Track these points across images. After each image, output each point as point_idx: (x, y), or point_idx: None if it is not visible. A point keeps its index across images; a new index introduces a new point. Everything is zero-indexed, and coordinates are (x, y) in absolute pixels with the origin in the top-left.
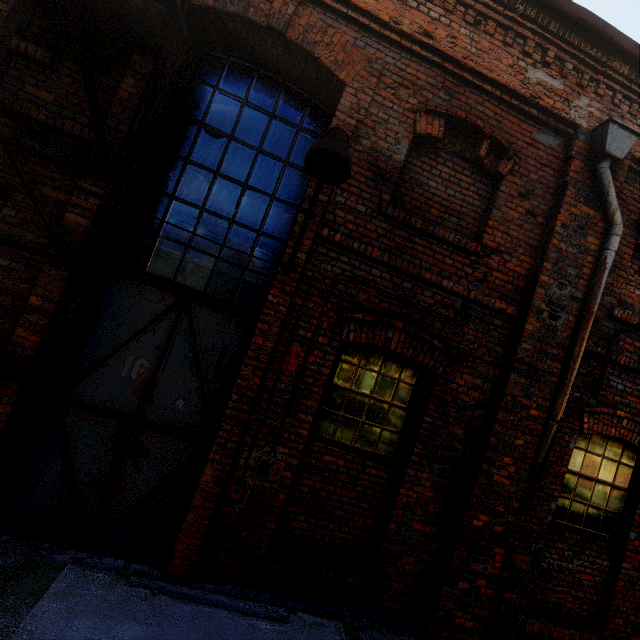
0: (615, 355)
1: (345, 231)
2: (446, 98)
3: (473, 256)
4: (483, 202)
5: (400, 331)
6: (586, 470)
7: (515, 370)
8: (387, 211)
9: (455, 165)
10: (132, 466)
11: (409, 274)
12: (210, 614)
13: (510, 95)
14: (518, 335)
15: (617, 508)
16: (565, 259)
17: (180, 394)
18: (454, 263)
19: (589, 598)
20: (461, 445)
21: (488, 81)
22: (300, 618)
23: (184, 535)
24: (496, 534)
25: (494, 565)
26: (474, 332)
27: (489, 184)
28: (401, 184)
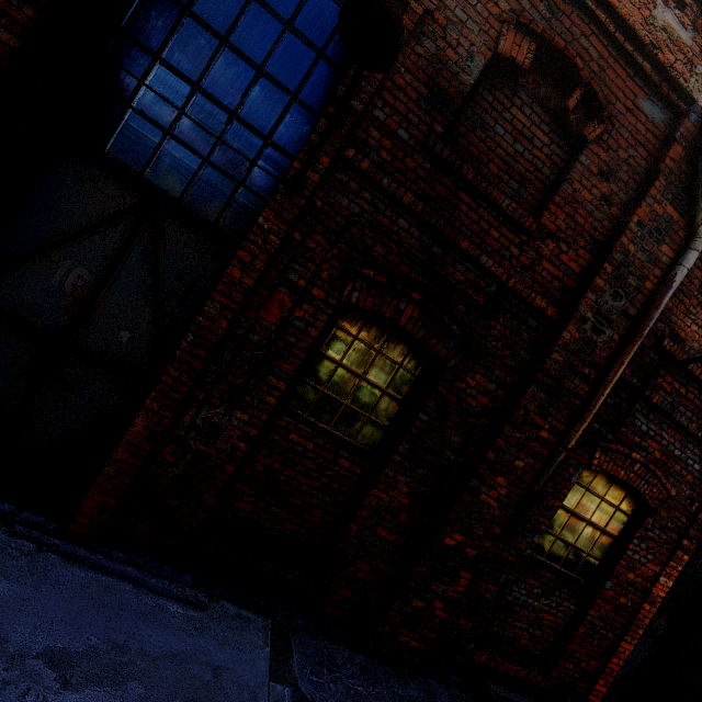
0: (650, 391)
1: (376, 159)
2: (546, 15)
3: (525, 235)
4: (554, 172)
5: (415, 305)
6: (581, 509)
7: (537, 382)
8: (435, 147)
9: (533, 114)
10: (50, 399)
11: (443, 237)
12: (109, 585)
13: (626, 35)
14: (551, 342)
15: (601, 554)
16: (630, 265)
17: (126, 325)
18: (500, 238)
19: (546, 638)
20: (454, 454)
21: (604, 6)
22: (222, 607)
23: (96, 490)
24: (467, 557)
25: (457, 589)
26: (502, 328)
27: (567, 151)
28: (461, 119)
